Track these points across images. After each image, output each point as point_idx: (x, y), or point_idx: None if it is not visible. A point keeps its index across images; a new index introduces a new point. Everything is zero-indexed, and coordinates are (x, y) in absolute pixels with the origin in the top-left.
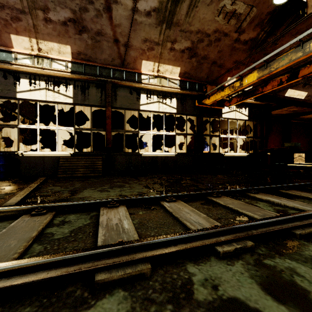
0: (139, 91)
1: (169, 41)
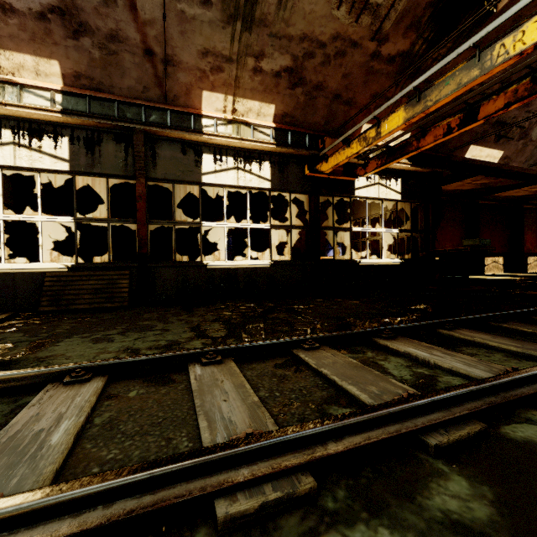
0: (199, 148)
1: (251, 54)
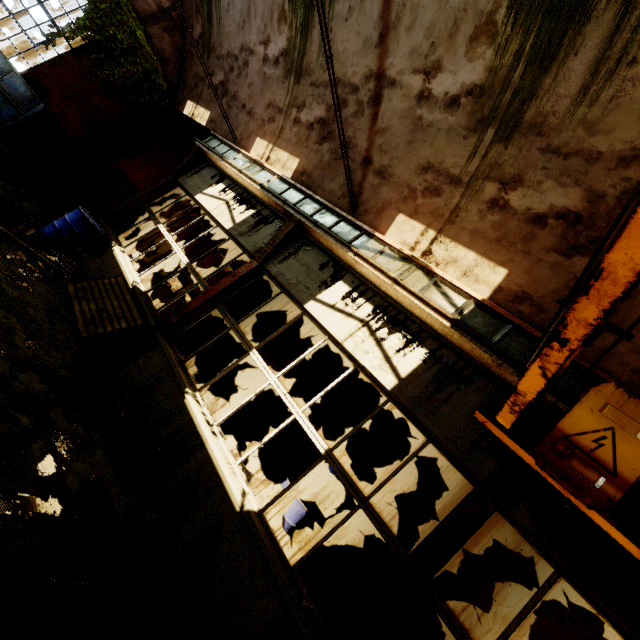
0: (343, 273)
1: (497, 178)
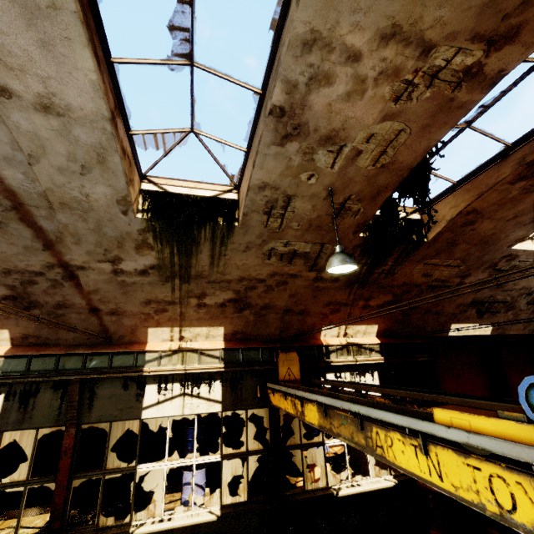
0: (143, 379)
1: (193, 296)
